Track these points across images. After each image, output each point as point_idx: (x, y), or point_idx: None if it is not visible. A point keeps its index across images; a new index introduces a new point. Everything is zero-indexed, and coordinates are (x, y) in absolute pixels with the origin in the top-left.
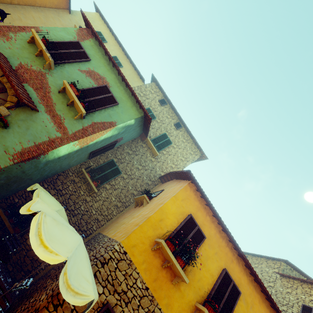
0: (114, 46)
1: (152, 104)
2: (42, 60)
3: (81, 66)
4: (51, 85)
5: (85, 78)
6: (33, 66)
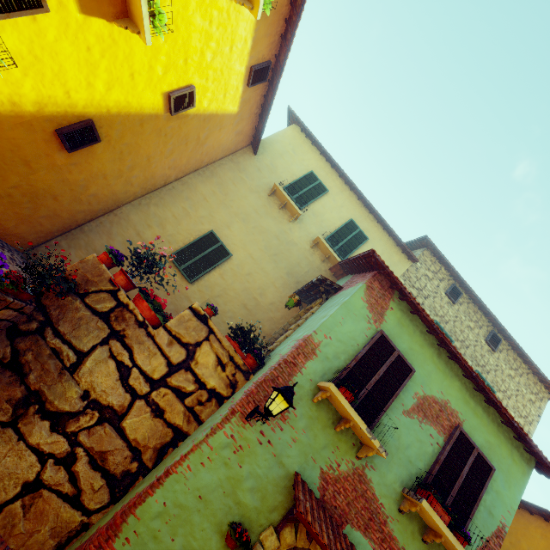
0: (341, 194)
1: (437, 308)
2: (347, 432)
3: (404, 399)
4: (381, 496)
5: (419, 428)
6: (339, 463)
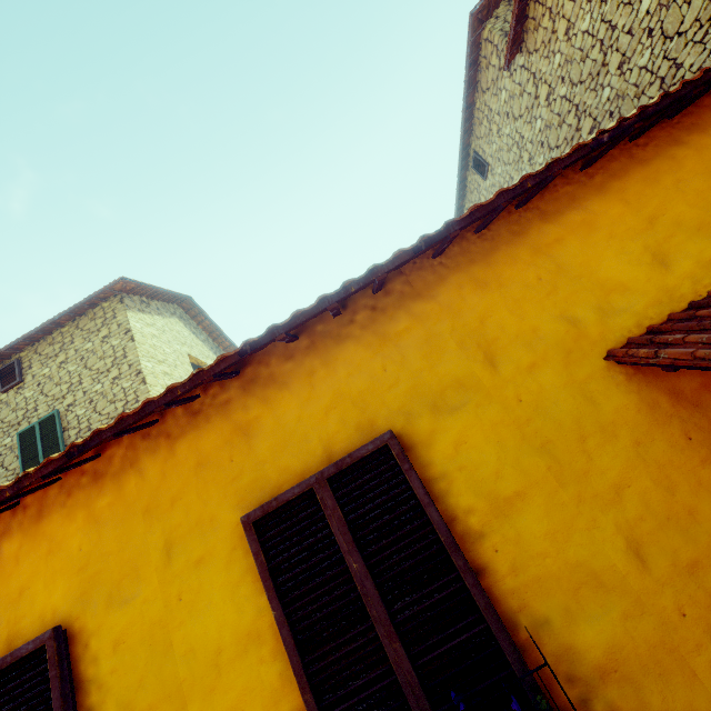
0: None
1: None
2: None
3: None
4: None
5: None
6: None
